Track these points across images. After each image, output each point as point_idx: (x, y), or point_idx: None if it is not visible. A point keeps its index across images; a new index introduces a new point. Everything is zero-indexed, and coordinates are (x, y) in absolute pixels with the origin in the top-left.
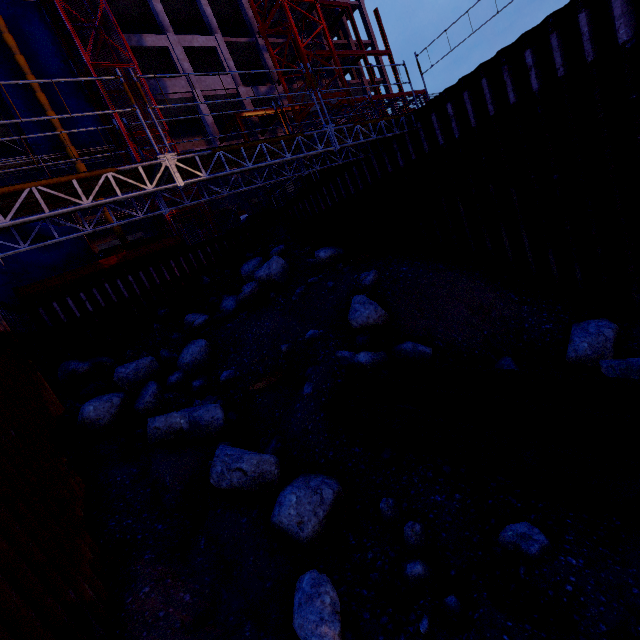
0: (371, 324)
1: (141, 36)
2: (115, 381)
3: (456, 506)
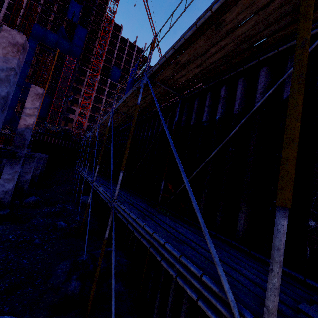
0: None
1: (71, 106)
2: None
3: None
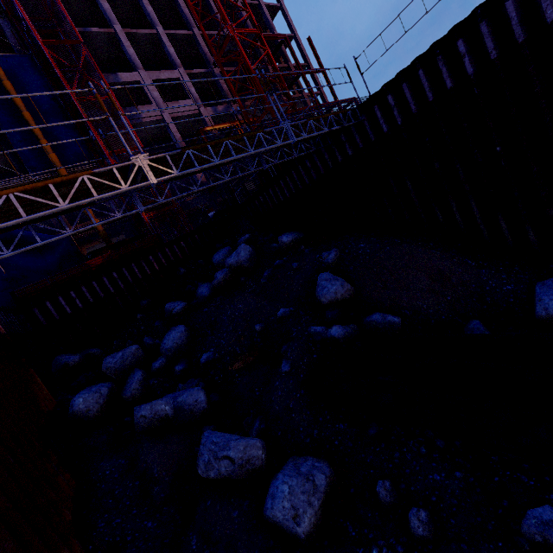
0: (339, 299)
1: (117, 74)
2: (103, 371)
3: (459, 486)
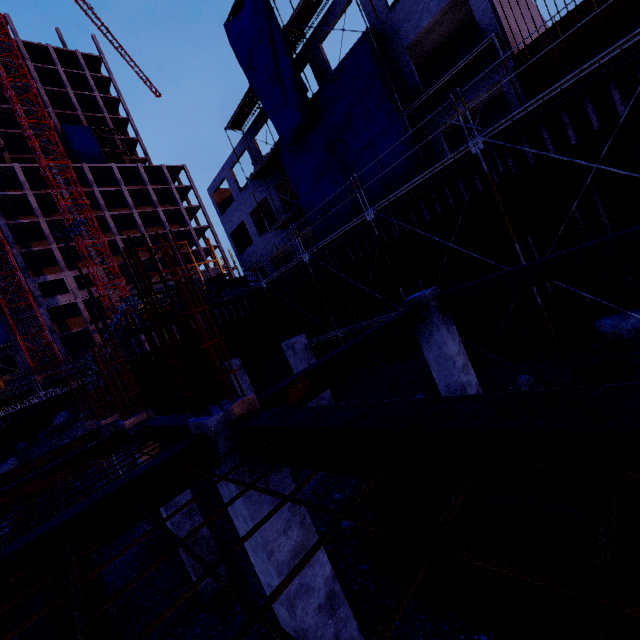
0: None
1: (46, 276)
2: None
3: None
